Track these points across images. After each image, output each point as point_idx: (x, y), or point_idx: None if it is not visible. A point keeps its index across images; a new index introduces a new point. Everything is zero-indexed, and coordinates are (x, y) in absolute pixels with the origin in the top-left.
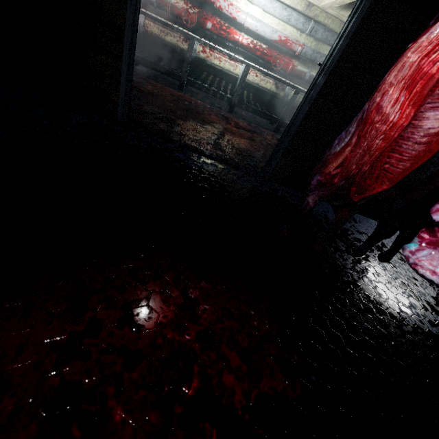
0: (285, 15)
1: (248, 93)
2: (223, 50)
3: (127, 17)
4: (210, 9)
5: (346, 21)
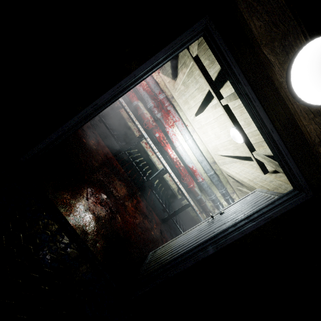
0: (200, 159)
1: (159, 182)
2: (156, 153)
3: (84, 110)
4: (162, 128)
5: (243, 219)
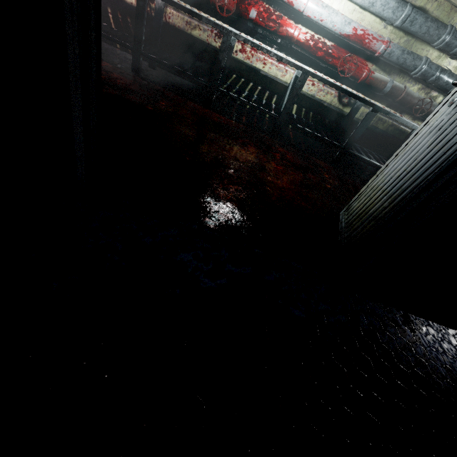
0: None
1: (299, 107)
2: (271, 50)
3: None
4: None
5: None
